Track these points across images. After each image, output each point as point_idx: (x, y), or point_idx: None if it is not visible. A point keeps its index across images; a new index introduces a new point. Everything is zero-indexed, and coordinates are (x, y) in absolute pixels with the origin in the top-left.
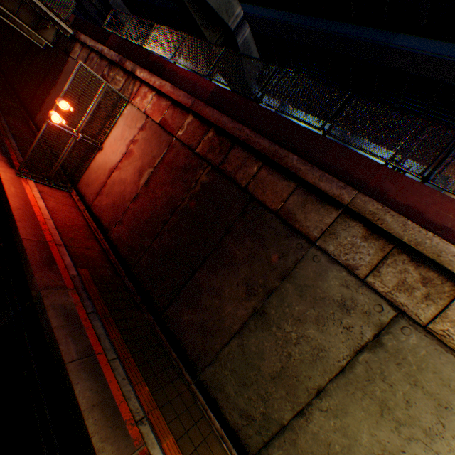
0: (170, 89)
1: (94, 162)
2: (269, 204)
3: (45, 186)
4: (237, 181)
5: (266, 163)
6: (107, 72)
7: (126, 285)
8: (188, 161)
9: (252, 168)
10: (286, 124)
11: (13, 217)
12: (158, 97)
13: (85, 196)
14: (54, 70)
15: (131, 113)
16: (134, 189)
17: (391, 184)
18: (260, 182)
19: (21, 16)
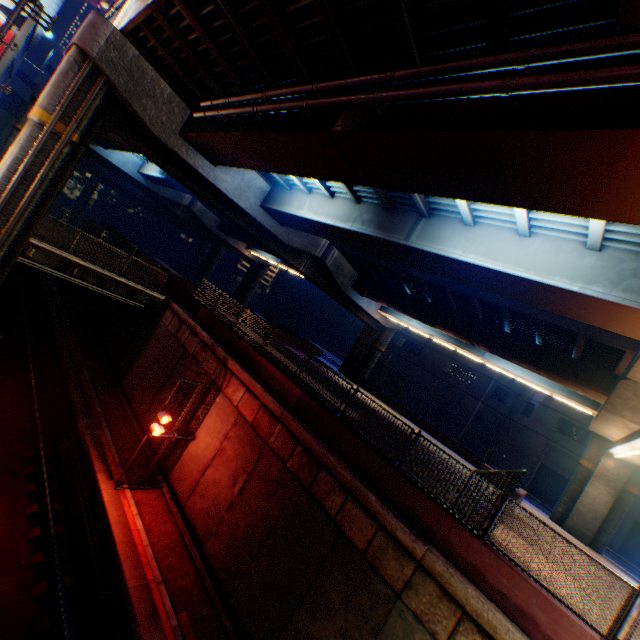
0: (261, 391)
1: (186, 451)
2: (356, 541)
3: (139, 490)
4: (326, 508)
5: (351, 493)
6: (199, 350)
7: (223, 622)
8: (281, 473)
9: (339, 496)
10: (366, 450)
11: (119, 555)
12: (250, 392)
13: (177, 492)
14: (145, 329)
15: (224, 402)
16: (228, 494)
17: (456, 536)
18: (347, 513)
19: (119, 290)
